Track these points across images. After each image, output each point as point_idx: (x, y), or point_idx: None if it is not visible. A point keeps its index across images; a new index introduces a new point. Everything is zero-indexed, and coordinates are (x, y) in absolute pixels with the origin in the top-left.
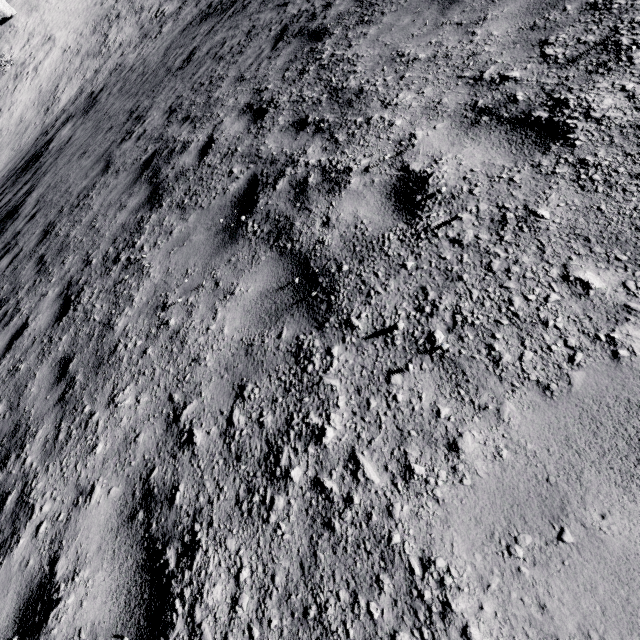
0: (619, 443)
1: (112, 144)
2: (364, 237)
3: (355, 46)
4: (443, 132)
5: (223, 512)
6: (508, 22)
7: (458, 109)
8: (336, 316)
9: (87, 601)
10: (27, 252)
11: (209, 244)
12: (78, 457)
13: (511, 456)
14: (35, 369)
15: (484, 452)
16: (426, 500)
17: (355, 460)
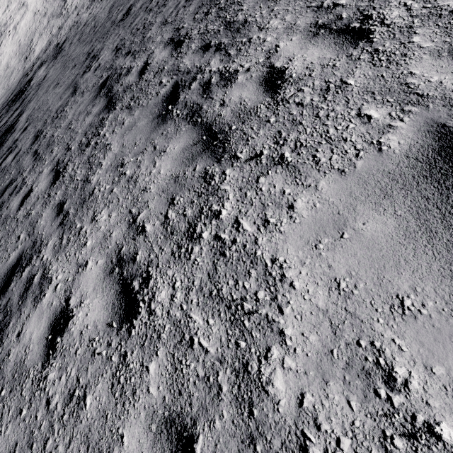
0: (376, 190)
1: (77, 76)
2: (245, 109)
3: None
4: (296, 42)
5: (164, 260)
6: None
7: (306, 27)
8: (228, 154)
9: (90, 313)
10: (25, 150)
11: (149, 126)
12: (76, 250)
13: (321, 206)
14: (41, 212)
15: (307, 206)
16: (275, 233)
17: (238, 222)
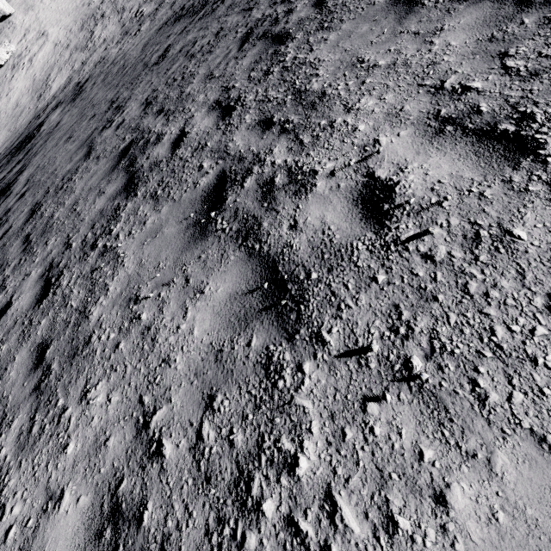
0: None
1: (94, 131)
2: (332, 244)
3: (316, 50)
4: (407, 140)
5: (192, 542)
6: (465, 33)
7: (421, 117)
8: (306, 328)
9: None
10: (15, 229)
11: (180, 238)
12: (49, 455)
13: (509, 521)
14: (15, 352)
15: (477, 511)
16: None
17: (332, 500)
